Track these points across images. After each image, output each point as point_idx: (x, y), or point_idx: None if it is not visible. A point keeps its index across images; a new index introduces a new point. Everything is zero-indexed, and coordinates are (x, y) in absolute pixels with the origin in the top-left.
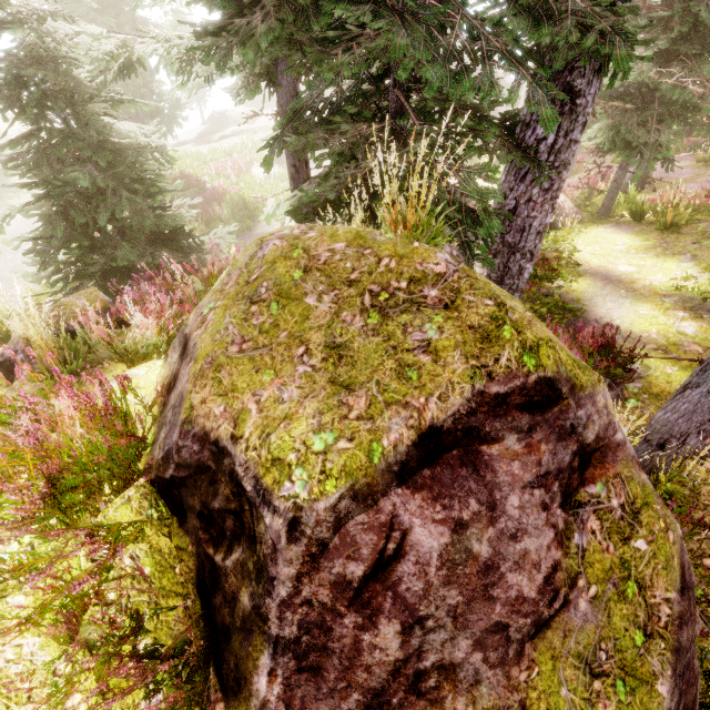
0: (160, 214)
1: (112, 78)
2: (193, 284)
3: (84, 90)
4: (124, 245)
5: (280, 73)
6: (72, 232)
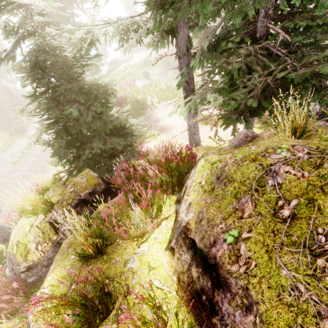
0: (110, 120)
1: (84, 52)
2: (161, 177)
3: (70, 63)
4: (95, 140)
5: (179, 27)
6: (71, 139)
